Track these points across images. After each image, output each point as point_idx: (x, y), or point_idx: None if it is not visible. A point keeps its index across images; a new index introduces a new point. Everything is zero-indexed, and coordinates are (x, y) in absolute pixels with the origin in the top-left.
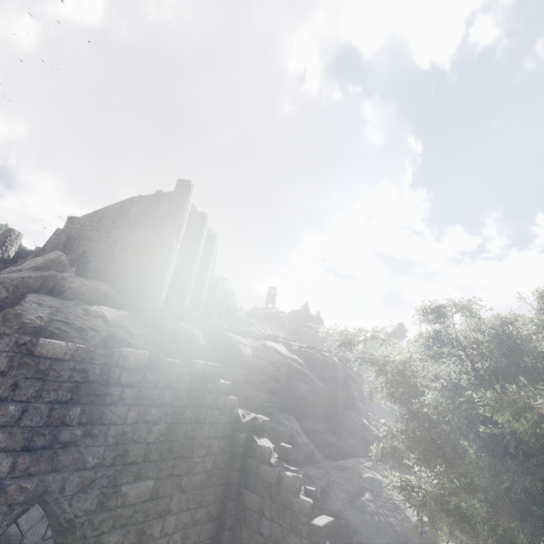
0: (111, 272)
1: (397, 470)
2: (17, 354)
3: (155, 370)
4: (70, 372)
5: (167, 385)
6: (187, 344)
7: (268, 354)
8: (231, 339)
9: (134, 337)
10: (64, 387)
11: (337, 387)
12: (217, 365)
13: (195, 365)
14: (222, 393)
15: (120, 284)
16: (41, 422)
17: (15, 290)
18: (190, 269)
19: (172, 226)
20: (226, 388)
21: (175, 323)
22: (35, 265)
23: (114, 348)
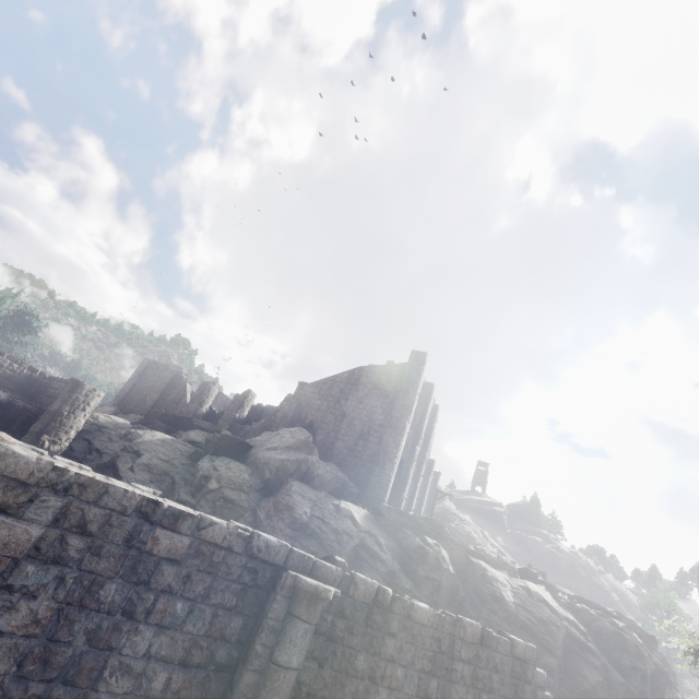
0: (337, 449)
1: None
2: (402, 616)
3: (486, 646)
4: (430, 640)
5: (493, 666)
6: (436, 570)
7: (533, 604)
8: (485, 572)
9: (384, 549)
10: (426, 655)
11: (643, 687)
12: (534, 647)
13: (516, 644)
14: (538, 686)
15: (345, 465)
16: (413, 690)
17: (276, 472)
18: (413, 451)
19: (404, 404)
20: (542, 679)
21: (419, 536)
22: (288, 445)
23: (365, 560)
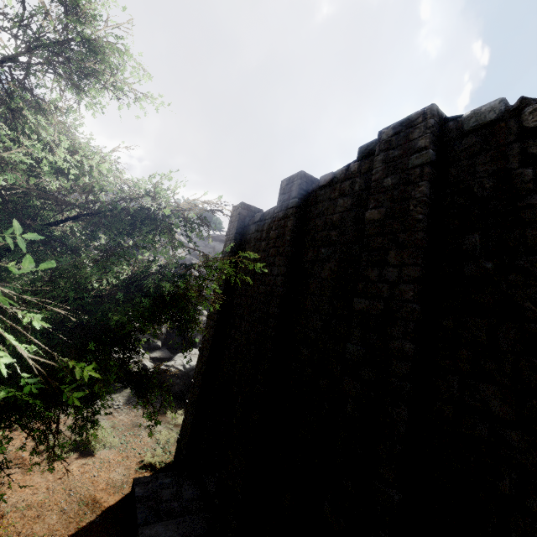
0: None
1: (167, 351)
2: None
3: None
4: None
5: None
6: None
7: None
8: None
9: None
10: None
11: None
12: None
13: None
14: None
15: None
16: None
17: None
18: None
19: None
20: None
21: None
22: None
23: None
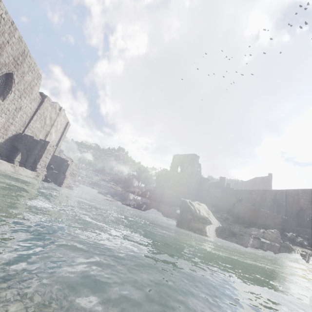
0: None
1: None
2: None
3: None
4: None
5: None
6: None
7: None
8: None
9: None
10: None
11: None
12: None
13: None
14: None
15: None
16: None
17: None
18: None
19: (270, 185)
20: None
21: None
22: None
23: None
